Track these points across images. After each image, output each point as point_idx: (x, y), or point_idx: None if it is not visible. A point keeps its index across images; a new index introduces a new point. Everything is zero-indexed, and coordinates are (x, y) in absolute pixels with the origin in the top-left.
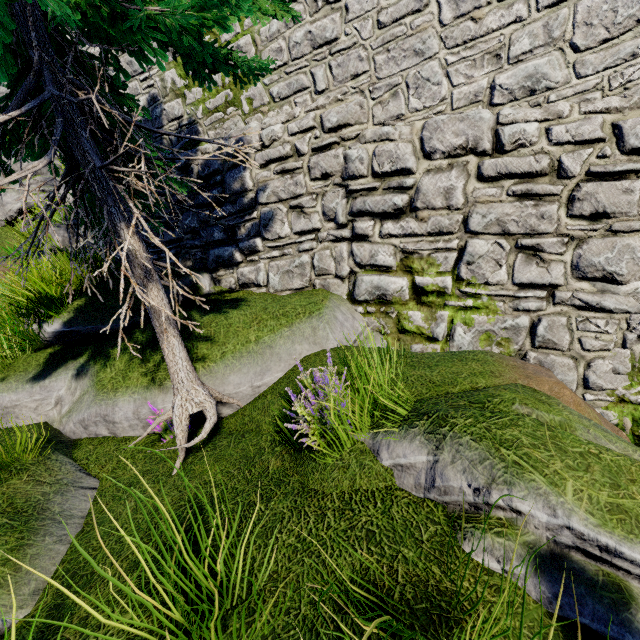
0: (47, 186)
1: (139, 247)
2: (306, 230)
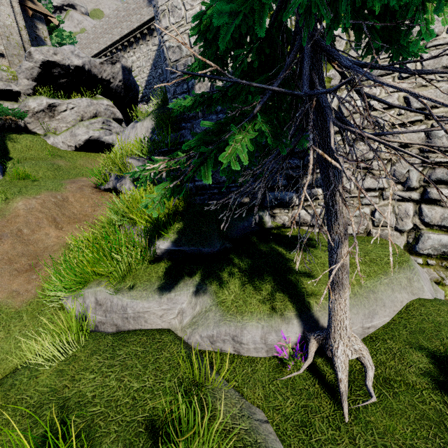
0: (104, 125)
1: (344, 207)
2: (372, 188)
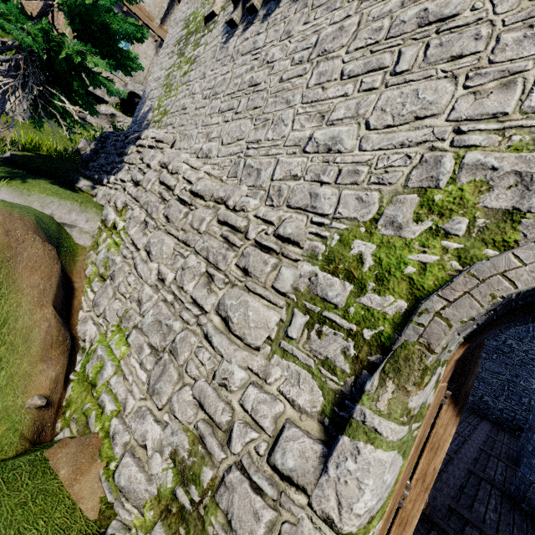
0: None
1: None
2: (122, 179)
